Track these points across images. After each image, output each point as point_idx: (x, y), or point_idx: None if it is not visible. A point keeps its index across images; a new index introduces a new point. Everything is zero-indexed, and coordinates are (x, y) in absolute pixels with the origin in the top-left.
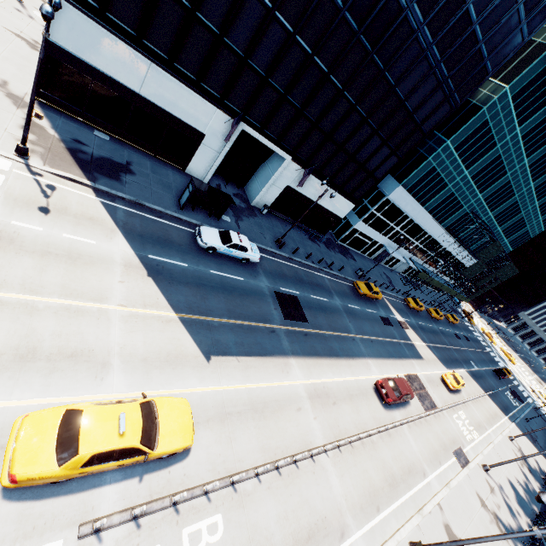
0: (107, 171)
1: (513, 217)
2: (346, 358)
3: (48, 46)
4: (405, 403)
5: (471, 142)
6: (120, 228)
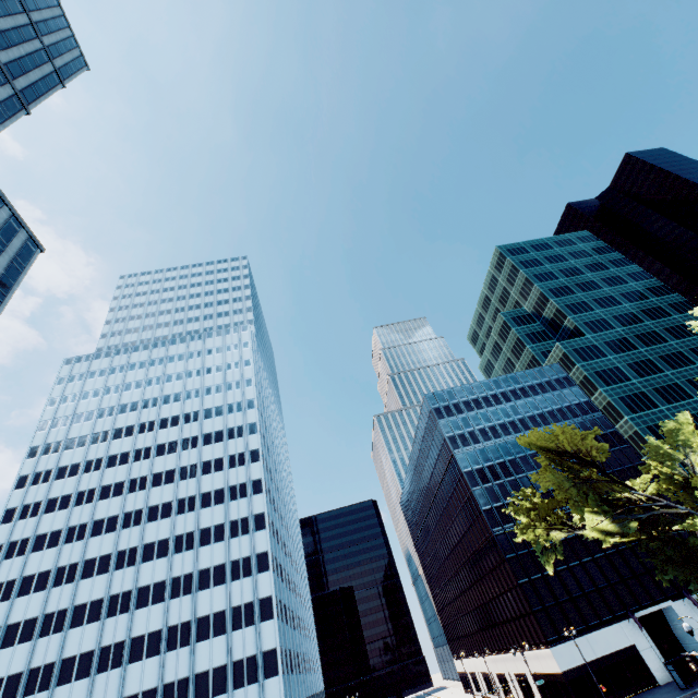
0: None
1: None
2: None
3: (564, 676)
4: None
5: None
6: None
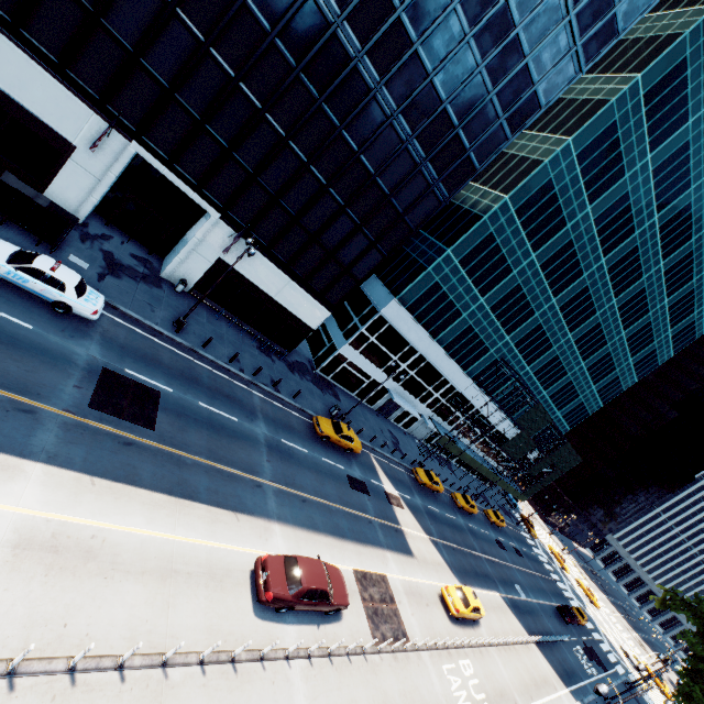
0: None
1: (558, 378)
2: (214, 507)
3: None
4: (327, 619)
5: (479, 258)
6: None
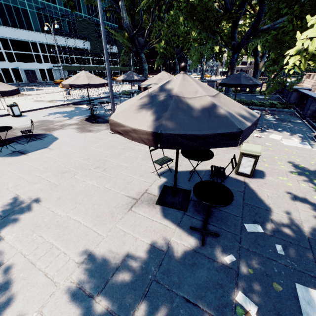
0: None
1: (78, 1)
2: None
3: None
4: None
5: None
6: None
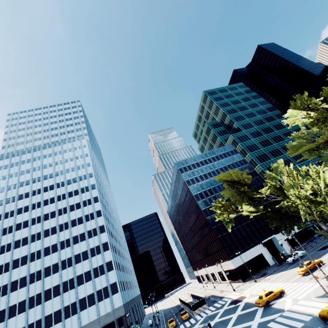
0: (264, 275)
1: None
2: None
3: (236, 269)
4: None
5: None
6: (278, 273)
